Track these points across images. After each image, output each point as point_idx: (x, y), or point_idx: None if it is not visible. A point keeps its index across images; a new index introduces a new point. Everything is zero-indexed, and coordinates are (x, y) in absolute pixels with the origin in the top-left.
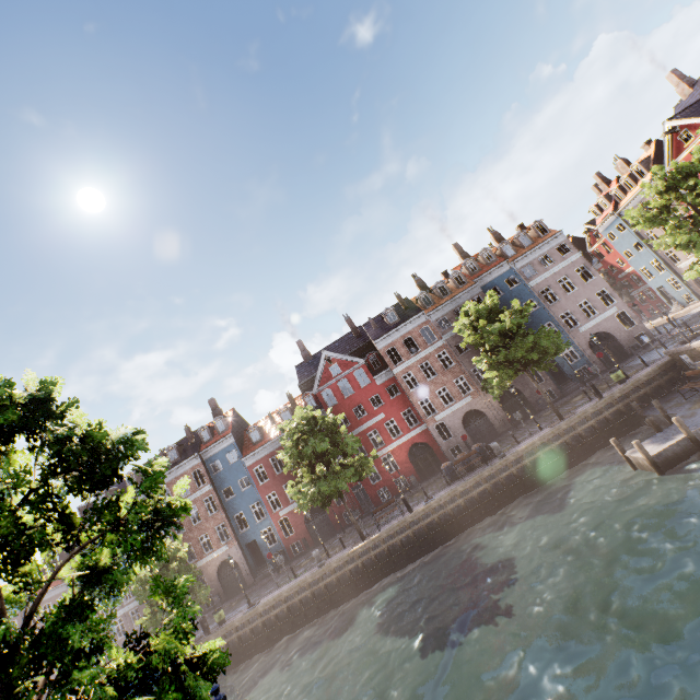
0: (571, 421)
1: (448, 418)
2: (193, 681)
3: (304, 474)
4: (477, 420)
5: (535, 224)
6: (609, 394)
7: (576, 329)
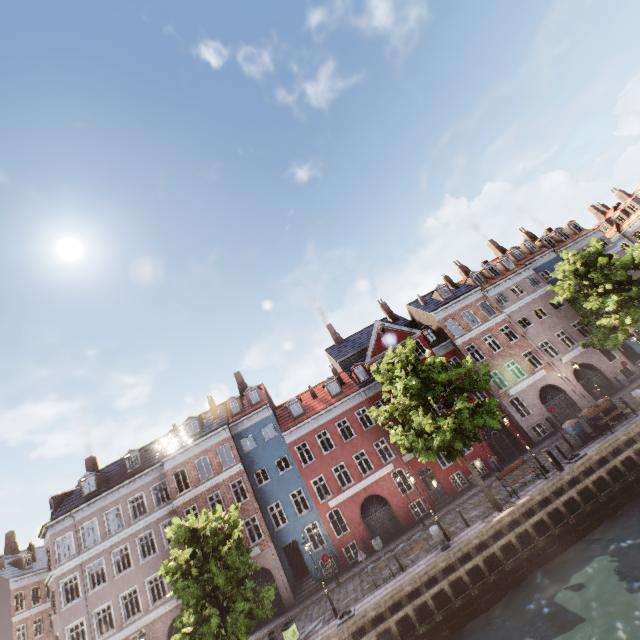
0: None
1: (523, 392)
2: None
3: (420, 415)
4: (554, 396)
5: (570, 223)
6: None
7: None
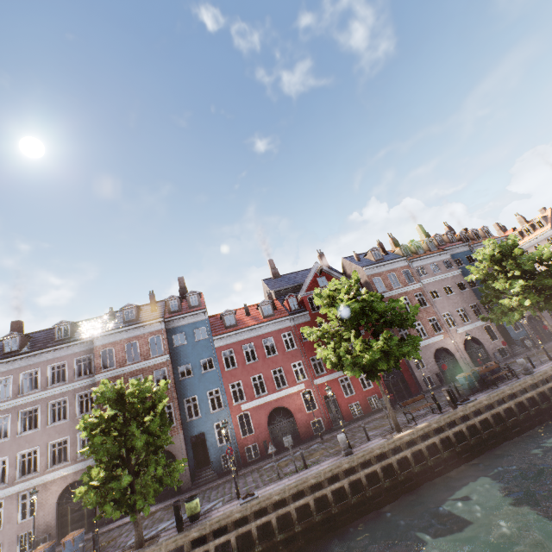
0: None
1: (423, 349)
2: None
3: (352, 337)
4: (445, 358)
5: (483, 228)
6: None
7: None
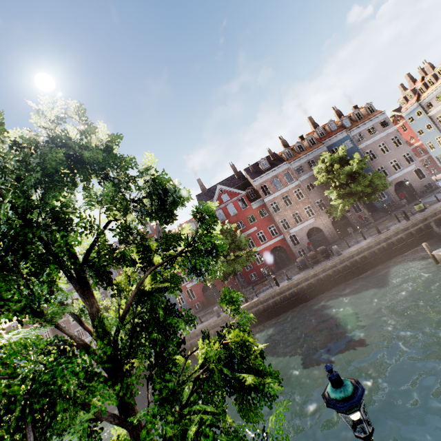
0: (388, 234)
1: (298, 232)
2: (262, 366)
3: None
4: (316, 234)
5: (366, 105)
6: (414, 218)
7: (387, 178)
